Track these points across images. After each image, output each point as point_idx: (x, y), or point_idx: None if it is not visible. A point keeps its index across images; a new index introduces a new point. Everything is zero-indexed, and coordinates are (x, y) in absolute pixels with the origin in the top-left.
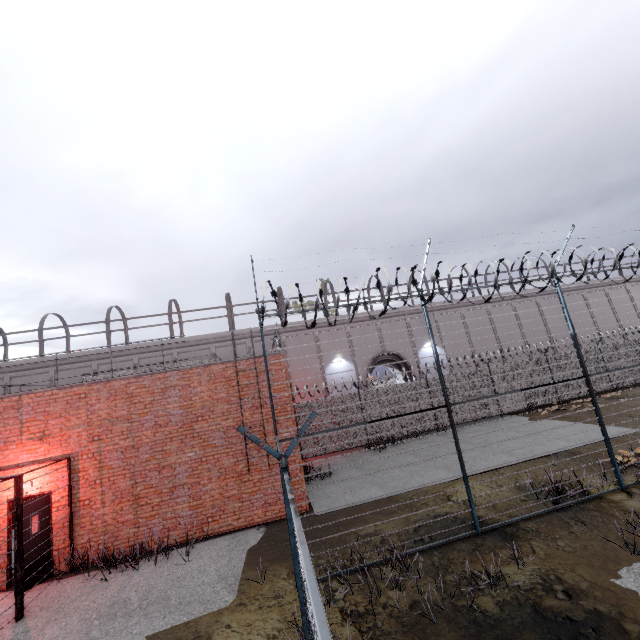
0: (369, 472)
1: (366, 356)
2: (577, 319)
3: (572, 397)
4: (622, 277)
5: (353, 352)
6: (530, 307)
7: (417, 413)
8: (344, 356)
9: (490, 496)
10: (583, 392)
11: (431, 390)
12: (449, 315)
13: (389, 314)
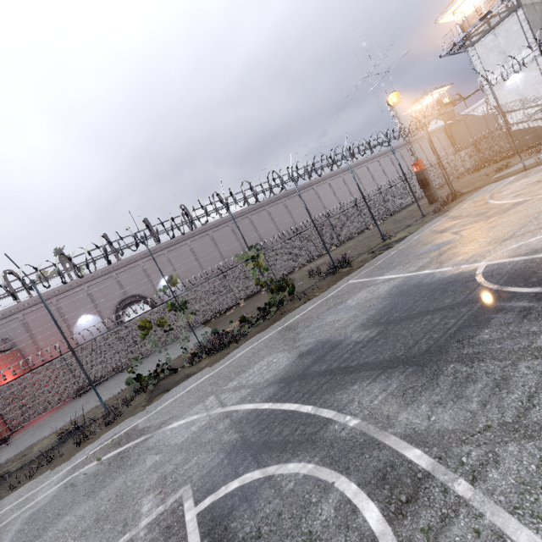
0: (37, 430)
1: (110, 305)
2: (281, 222)
3: (247, 295)
4: (309, 182)
5: (96, 306)
6: (244, 223)
7: (122, 352)
8: (89, 312)
9: (47, 443)
10: (255, 289)
11: (130, 330)
12: (178, 249)
13: (122, 264)
